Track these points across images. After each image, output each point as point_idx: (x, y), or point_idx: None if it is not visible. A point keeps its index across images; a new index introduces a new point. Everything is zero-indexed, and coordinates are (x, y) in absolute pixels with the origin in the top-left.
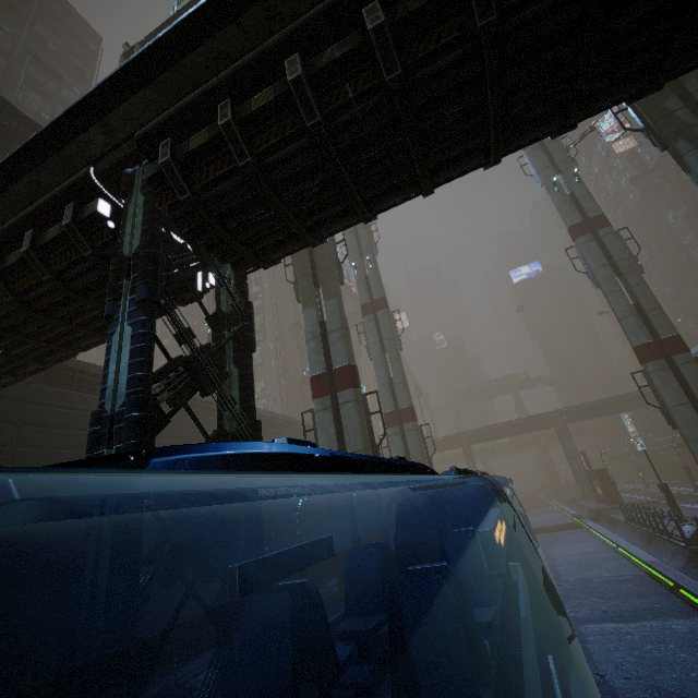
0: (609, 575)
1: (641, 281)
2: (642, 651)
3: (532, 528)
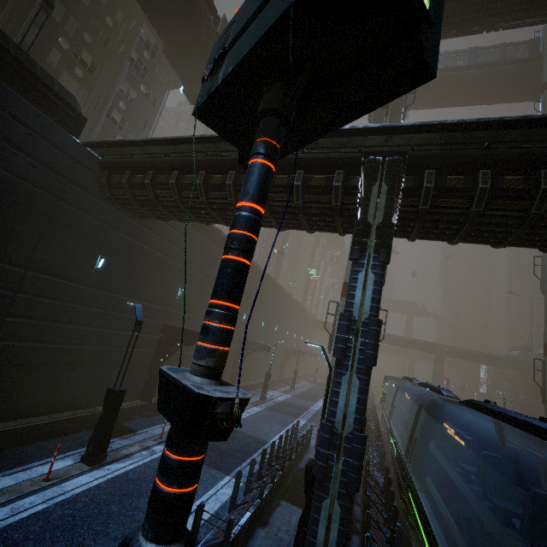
0: None
1: None
2: None
3: None
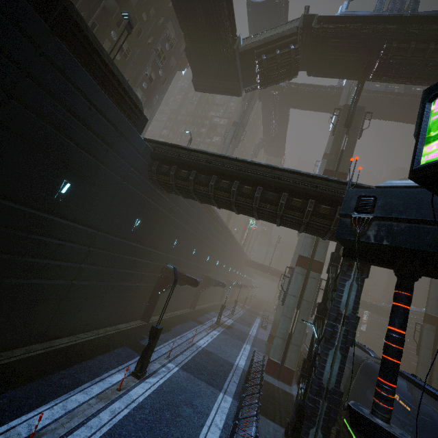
0: None
1: None
2: None
3: None
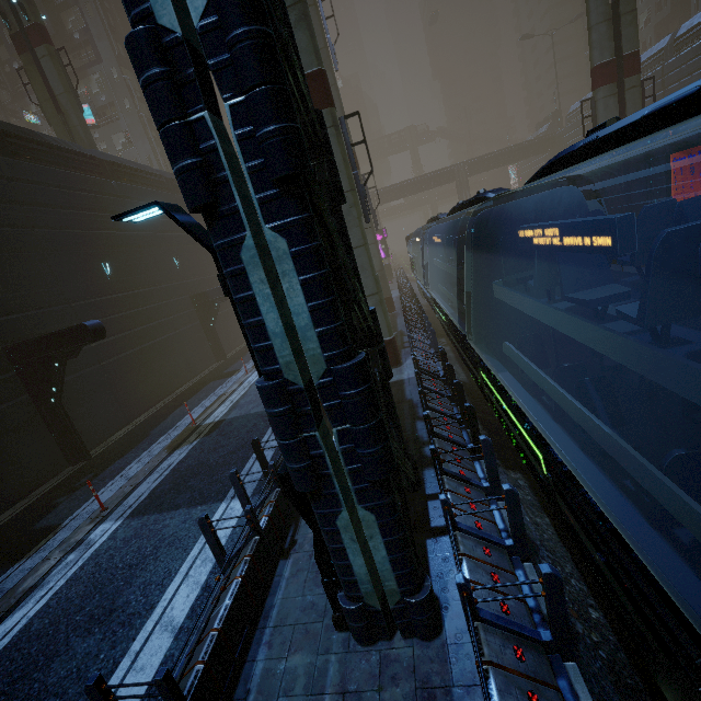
0: None
1: None
2: None
3: None
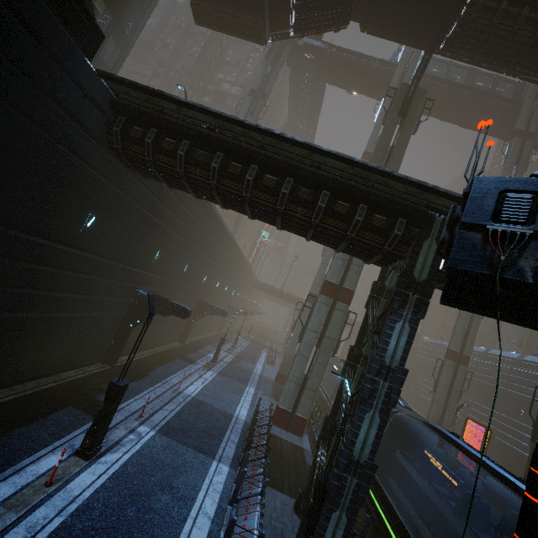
0: None
1: (478, 323)
2: None
3: None
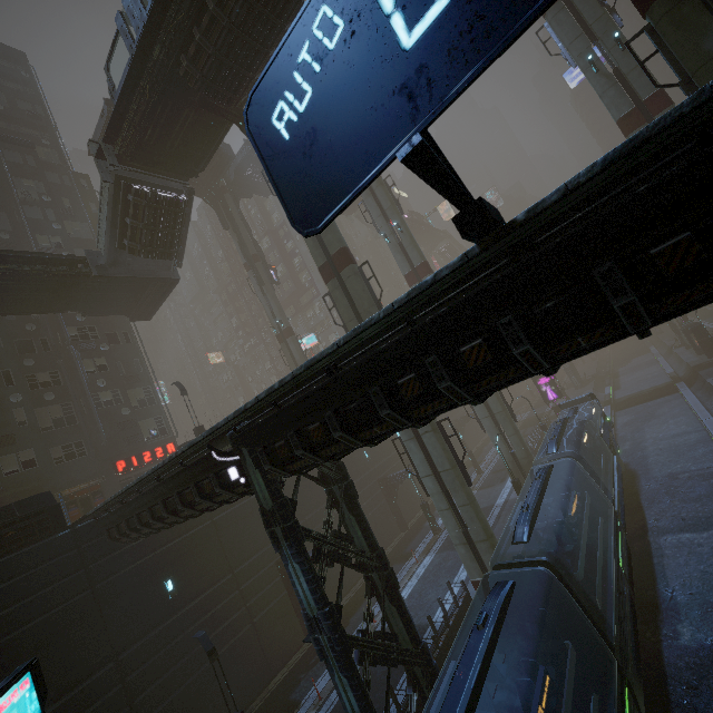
0: (694, 468)
1: None
2: (707, 565)
3: (611, 470)
